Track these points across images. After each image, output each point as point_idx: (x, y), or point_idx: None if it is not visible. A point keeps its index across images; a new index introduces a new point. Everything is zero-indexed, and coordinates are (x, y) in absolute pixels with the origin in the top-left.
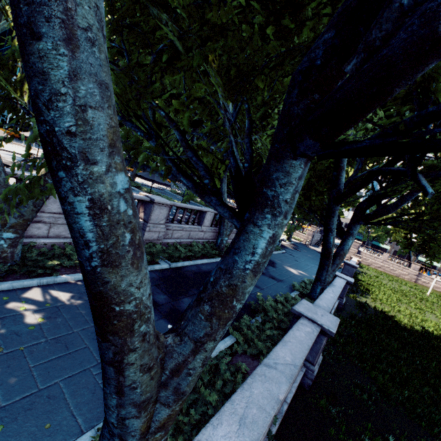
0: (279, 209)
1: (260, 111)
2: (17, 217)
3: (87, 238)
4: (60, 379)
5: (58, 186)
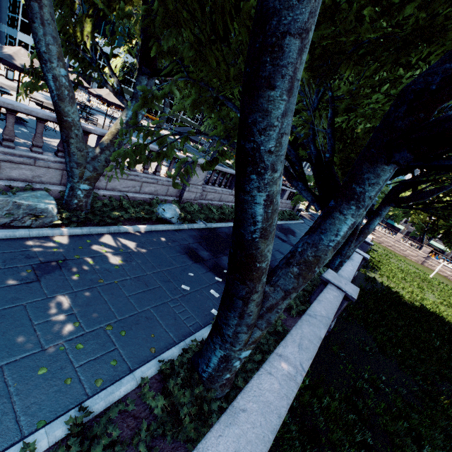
0: (363, 203)
1: (347, 102)
2: (92, 171)
3: (257, 219)
4: (150, 307)
5: (245, 183)
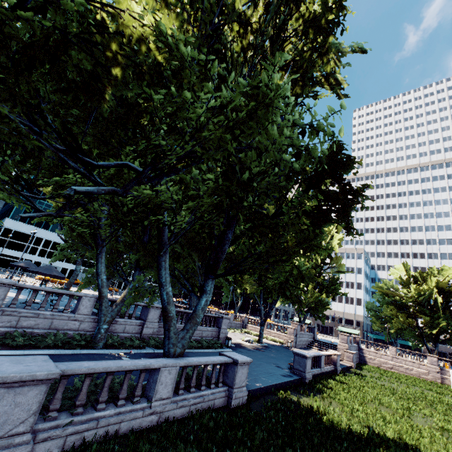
0: None
1: None
2: None
3: None
4: None
5: None
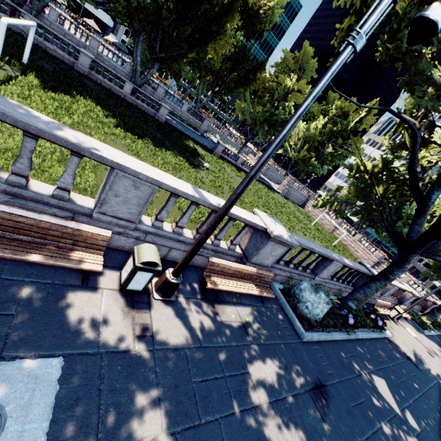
0: None
1: None
2: (37, 8)
3: None
4: None
5: None
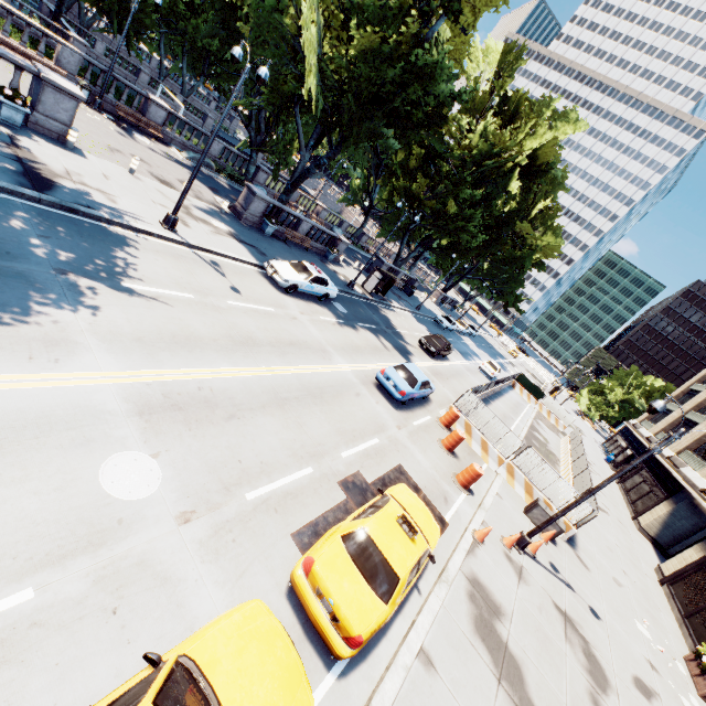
0: None
1: None
2: (67, 6)
3: None
4: None
5: None
